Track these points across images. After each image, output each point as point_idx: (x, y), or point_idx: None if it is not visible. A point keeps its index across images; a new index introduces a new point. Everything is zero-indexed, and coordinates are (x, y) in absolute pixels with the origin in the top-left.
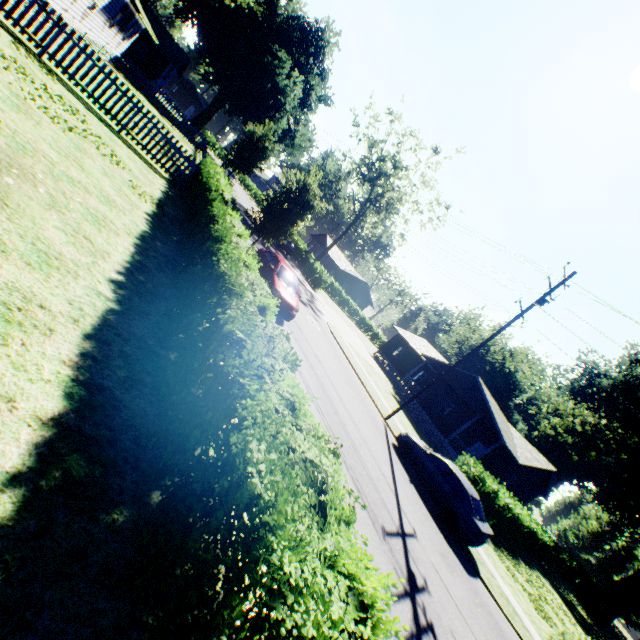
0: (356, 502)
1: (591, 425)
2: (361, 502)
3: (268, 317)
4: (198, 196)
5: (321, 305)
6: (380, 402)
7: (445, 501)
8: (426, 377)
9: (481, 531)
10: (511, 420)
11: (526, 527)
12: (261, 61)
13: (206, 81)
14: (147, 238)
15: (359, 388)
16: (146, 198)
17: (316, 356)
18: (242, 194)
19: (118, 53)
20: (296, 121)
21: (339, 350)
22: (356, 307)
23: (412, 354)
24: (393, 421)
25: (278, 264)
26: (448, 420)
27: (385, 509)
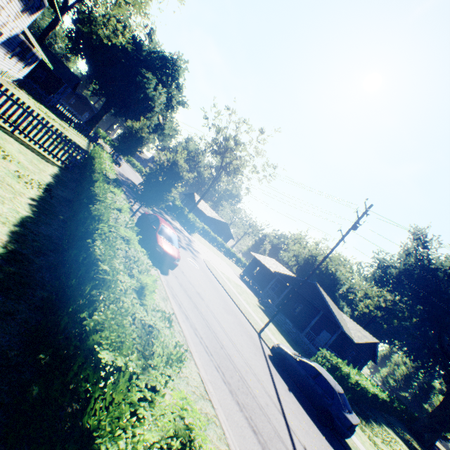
0: (255, 449)
1: (390, 301)
2: (259, 446)
3: (148, 297)
4: (85, 177)
5: (197, 245)
6: (252, 318)
7: (319, 401)
8: (279, 287)
9: (352, 424)
10: (339, 306)
11: (371, 393)
12: (134, 80)
13: (95, 94)
14: (28, 223)
15: (235, 311)
16: (33, 184)
17: (198, 294)
18: (129, 170)
19: (20, 76)
20: (164, 118)
21: (215, 281)
22: (222, 241)
23: (267, 271)
24: (264, 332)
25: (159, 224)
26: (300, 317)
27: (279, 440)
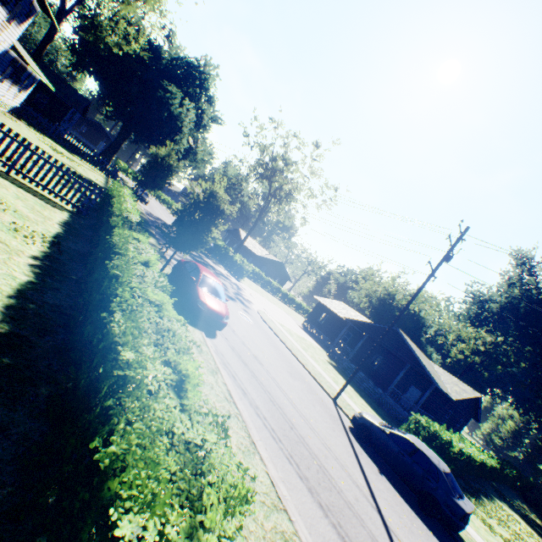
0: None
1: (490, 343)
2: None
3: (190, 392)
4: (102, 223)
5: (248, 293)
6: (324, 380)
7: (420, 485)
8: (352, 336)
9: (466, 513)
10: (426, 353)
11: (478, 462)
12: (155, 95)
13: (109, 118)
14: (28, 291)
15: (302, 374)
16: (35, 238)
17: (256, 358)
18: (158, 208)
19: (17, 103)
20: (195, 140)
21: (274, 337)
22: (277, 285)
23: (335, 318)
24: (340, 397)
25: (199, 274)
26: (381, 372)
27: None
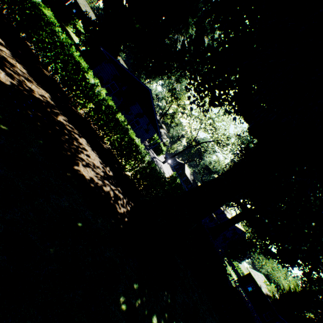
0: None
1: None
2: None
3: None
4: None
5: None
6: None
7: None
8: None
9: None
10: None
11: None
12: None
13: None
14: None
15: None
16: None
17: None
18: None
19: None
20: None
21: None
22: None
23: None
24: None
25: None
26: None
27: None
